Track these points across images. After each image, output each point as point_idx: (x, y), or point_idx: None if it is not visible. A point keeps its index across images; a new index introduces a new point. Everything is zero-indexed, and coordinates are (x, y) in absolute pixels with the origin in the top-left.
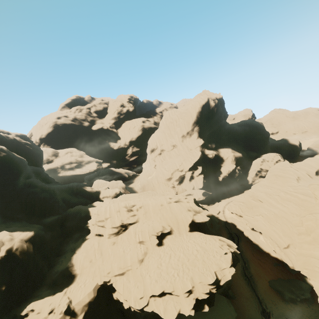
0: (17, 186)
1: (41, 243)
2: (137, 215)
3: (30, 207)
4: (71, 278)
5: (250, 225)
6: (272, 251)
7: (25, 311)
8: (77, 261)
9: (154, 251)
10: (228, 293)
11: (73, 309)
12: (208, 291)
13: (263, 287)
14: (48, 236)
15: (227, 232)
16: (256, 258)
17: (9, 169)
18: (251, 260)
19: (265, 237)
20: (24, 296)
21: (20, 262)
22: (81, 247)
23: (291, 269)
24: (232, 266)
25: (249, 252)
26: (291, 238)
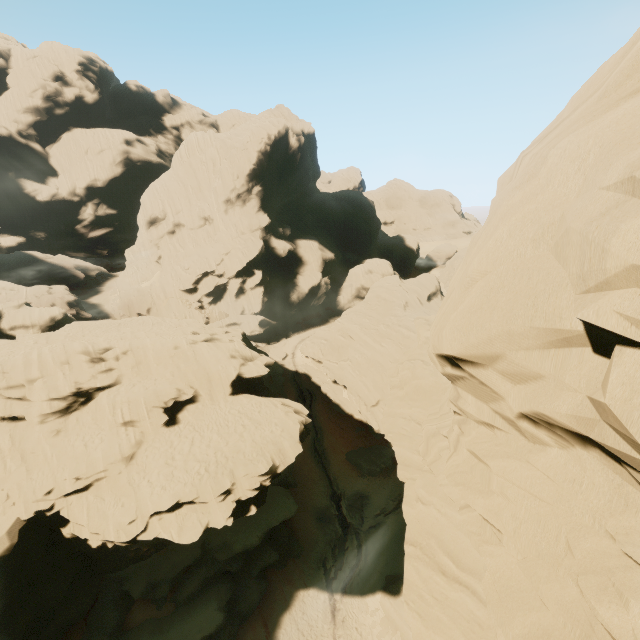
0: None
1: None
2: (118, 368)
3: None
4: None
5: (333, 375)
6: (356, 412)
7: None
8: None
9: (158, 437)
10: (288, 481)
11: None
12: (258, 485)
13: (338, 463)
14: None
15: (296, 388)
16: (334, 425)
17: None
18: (327, 429)
19: (350, 393)
20: None
21: None
22: None
23: (376, 434)
24: (298, 443)
25: (325, 417)
26: (383, 391)
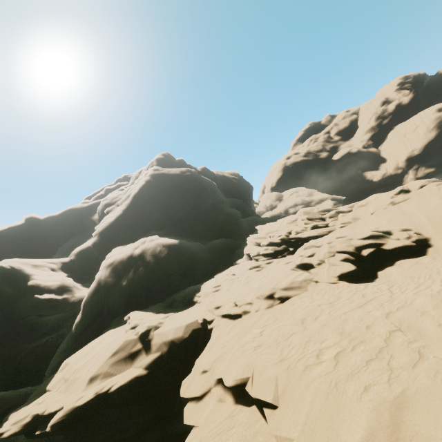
0: (197, 206)
1: (186, 258)
2: (333, 226)
3: (206, 229)
4: (188, 306)
5: None
6: None
7: (126, 316)
8: (205, 286)
9: (326, 288)
10: None
11: (150, 338)
12: None
13: None
14: (199, 253)
15: None
16: None
17: (190, 187)
18: None
19: None
20: (143, 304)
21: (147, 263)
22: (222, 272)
23: None
24: None
25: None
26: None
